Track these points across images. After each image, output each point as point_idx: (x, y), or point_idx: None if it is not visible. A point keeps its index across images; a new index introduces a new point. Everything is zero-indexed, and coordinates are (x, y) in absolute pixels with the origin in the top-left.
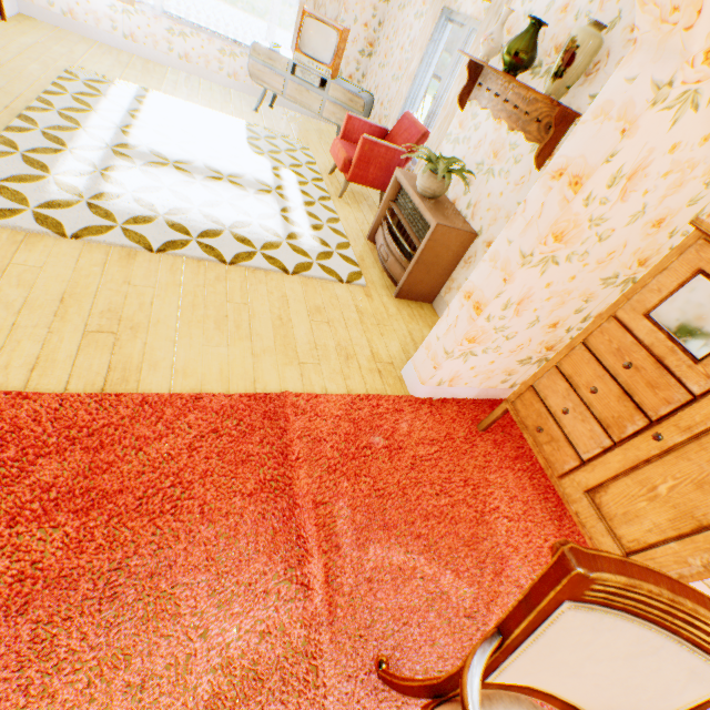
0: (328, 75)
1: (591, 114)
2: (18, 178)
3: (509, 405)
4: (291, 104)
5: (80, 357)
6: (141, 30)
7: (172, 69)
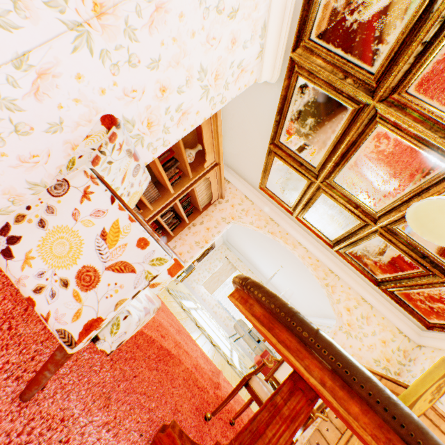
0: (262, 339)
1: (329, 332)
2: (177, 295)
3: (307, 441)
4: (241, 345)
5: (180, 320)
6: (208, 300)
7: (209, 312)
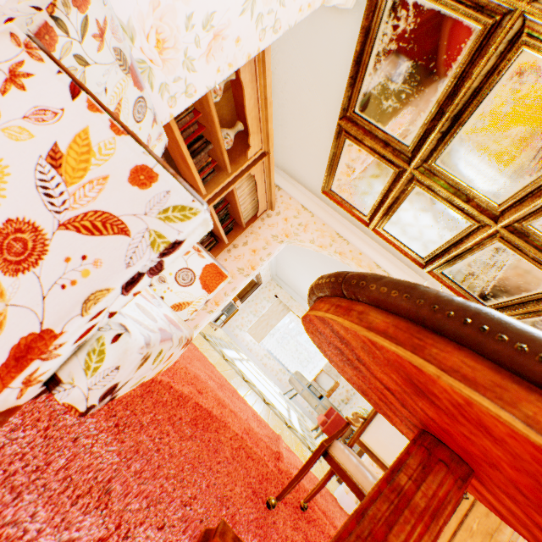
0: (325, 394)
1: None
2: (217, 343)
3: None
4: (299, 403)
5: (222, 372)
6: (255, 349)
7: (257, 365)
